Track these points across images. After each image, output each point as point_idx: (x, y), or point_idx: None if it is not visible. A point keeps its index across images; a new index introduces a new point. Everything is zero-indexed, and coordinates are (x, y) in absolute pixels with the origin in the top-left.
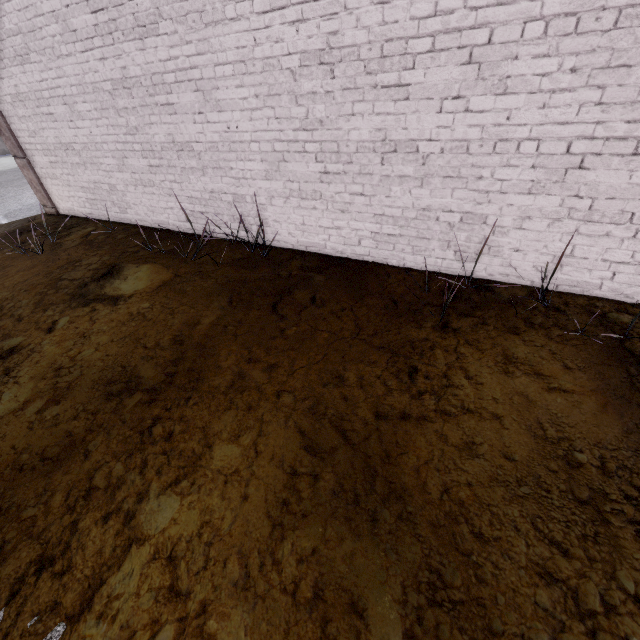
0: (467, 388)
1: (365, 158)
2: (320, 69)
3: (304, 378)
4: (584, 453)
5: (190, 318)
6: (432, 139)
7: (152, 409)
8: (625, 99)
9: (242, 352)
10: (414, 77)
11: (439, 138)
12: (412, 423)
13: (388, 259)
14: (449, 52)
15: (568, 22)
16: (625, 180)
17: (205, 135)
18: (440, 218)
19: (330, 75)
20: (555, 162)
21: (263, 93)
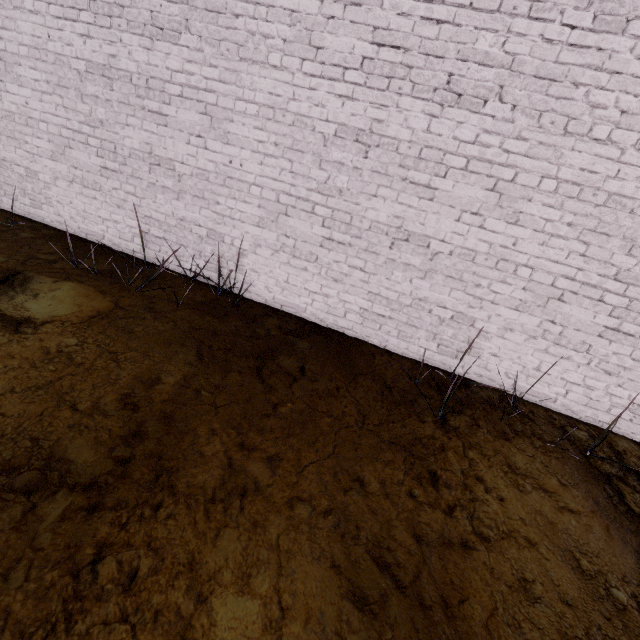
0: (493, 504)
1: (375, 238)
2: (355, 145)
3: (319, 480)
4: (620, 591)
5: (145, 371)
6: (445, 241)
7: (94, 525)
8: (601, 258)
9: (228, 432)
10: (443, 184)
11: (451, 242)
12: (458, 552)
13: (370, 337)
14: (478, 176)
15: (574, 189)
16: (590, 318)
17: (197, 160)
18: (433, 311)
19: (363, 154)
20: (542, 290)
21: (285, 144)
